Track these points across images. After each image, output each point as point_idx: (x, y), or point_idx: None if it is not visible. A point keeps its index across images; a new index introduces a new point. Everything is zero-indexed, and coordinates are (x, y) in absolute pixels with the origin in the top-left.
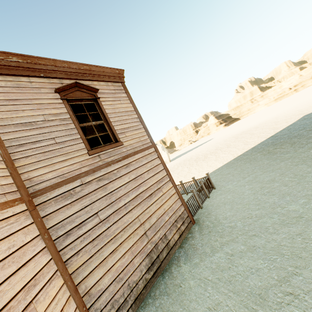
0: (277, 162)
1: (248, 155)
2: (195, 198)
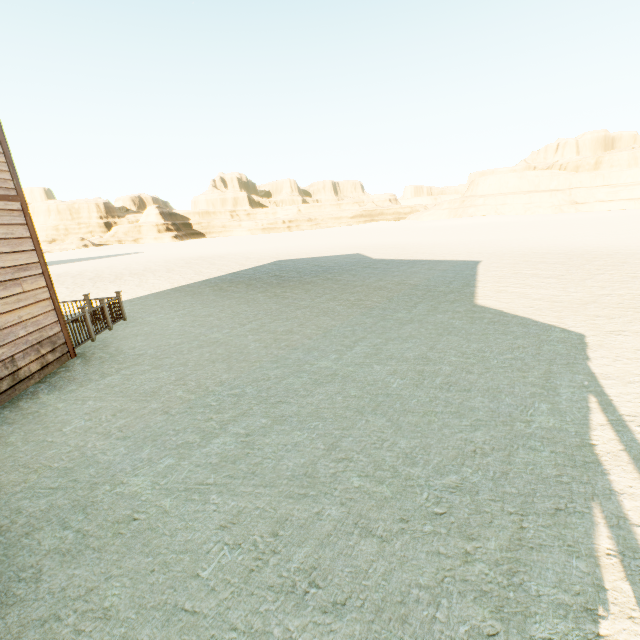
0: (224, 299)
1: (194, 288)
2: (86, 322)
